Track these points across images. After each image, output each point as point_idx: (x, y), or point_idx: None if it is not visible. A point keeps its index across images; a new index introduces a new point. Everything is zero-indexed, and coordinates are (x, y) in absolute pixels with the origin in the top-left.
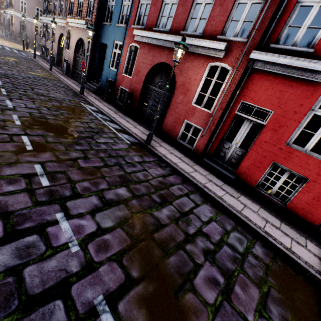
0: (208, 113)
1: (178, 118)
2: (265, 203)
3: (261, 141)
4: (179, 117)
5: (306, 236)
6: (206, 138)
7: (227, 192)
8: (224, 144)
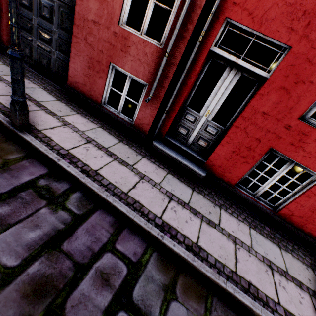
0: (156, 47)
1: (97, 59)
2: (248, 209)
3: (255, 111)
4: (99, 57)
5: (309, 261)
6: (156, 104)
7: (203, 217)
8: (188, 114)
